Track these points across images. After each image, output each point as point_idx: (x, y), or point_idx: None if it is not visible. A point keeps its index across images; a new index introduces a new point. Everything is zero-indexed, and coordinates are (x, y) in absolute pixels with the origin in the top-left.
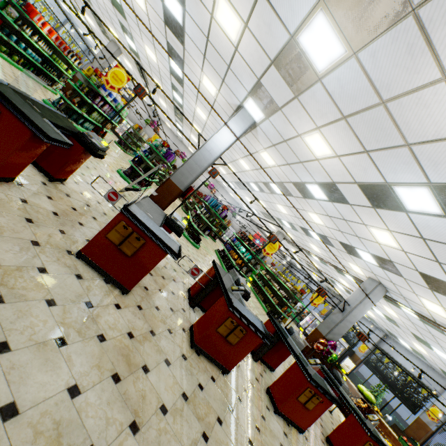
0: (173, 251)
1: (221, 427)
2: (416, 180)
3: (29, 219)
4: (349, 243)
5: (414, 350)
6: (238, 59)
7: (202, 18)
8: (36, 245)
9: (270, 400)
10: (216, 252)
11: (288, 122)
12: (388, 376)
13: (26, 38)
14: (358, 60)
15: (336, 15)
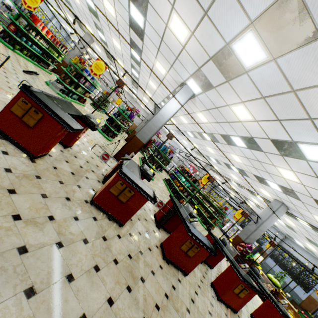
0: (152, 198)
1: (190, 315)
2: (315, 141)
3: (61, 181)
4: (261, 176)
5: (307, 248)
6: (184, 54)
7: (159, 26)
8: (69, 200)
9: (213, 291)
10: (164, 181)
11: (219, 96)
12: (287, 266)
13: (31, 38)
14: (277, 63)
15: (262, 34)
